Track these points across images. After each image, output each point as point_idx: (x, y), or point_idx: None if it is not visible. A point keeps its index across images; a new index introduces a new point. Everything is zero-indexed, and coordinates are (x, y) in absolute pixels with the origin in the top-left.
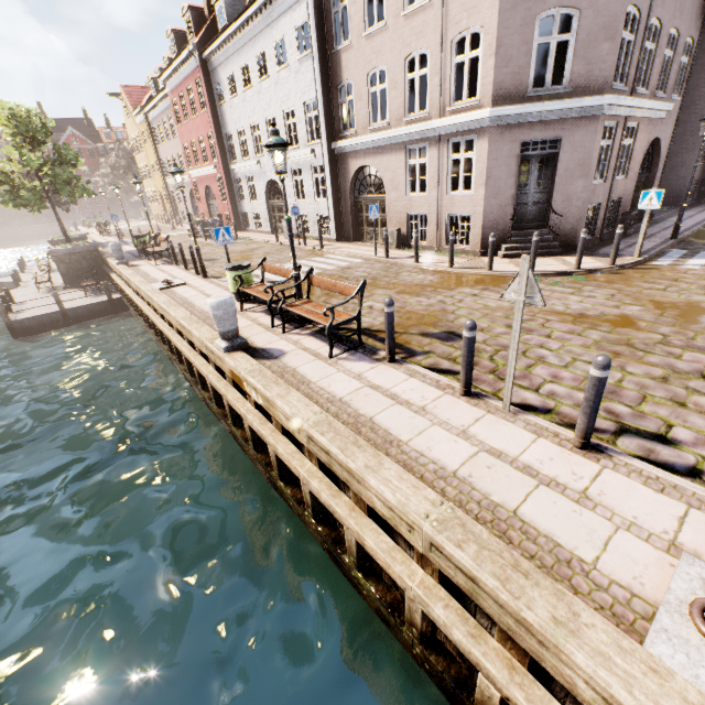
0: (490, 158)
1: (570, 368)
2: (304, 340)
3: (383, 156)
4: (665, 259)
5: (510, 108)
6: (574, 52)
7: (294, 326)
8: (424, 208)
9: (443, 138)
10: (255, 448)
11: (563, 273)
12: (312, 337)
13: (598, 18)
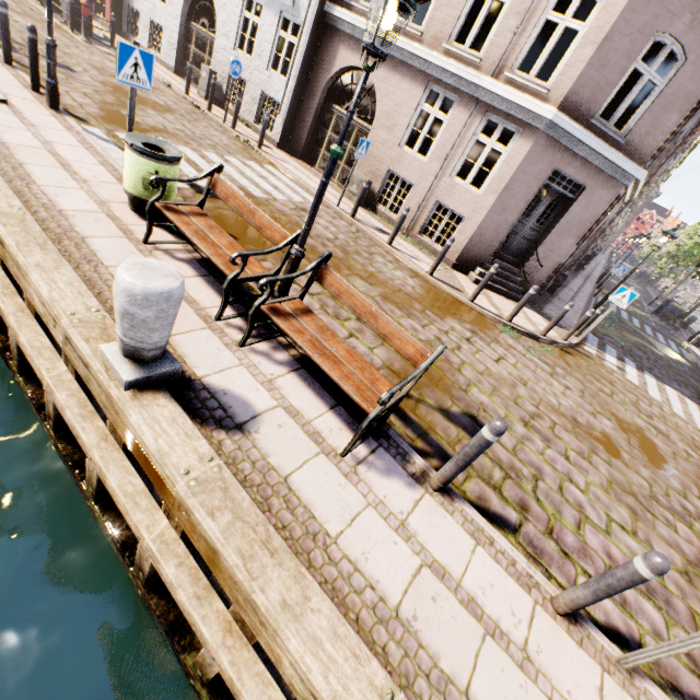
0: (521, 167)
1: (613, 537)
2: (285, 383)
3: (393, 75)
4: (591, 345)
5: (573, 124)
6: (653, 103)
7: (257, 331)
8: (414, 176)
9: (481, 105)
10: (145, 583)
11: (533, 336)
12: (296, 376)
13: (691, 82)
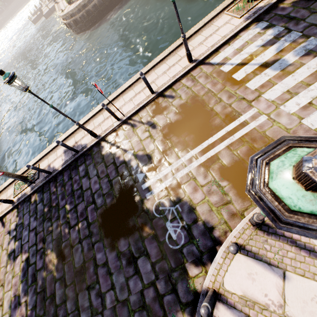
0: None
1: None
2: None
3: None
4: None
5: None
6: None
7: None
8: None
9: None
10: None
11: None
12: None
13: None
